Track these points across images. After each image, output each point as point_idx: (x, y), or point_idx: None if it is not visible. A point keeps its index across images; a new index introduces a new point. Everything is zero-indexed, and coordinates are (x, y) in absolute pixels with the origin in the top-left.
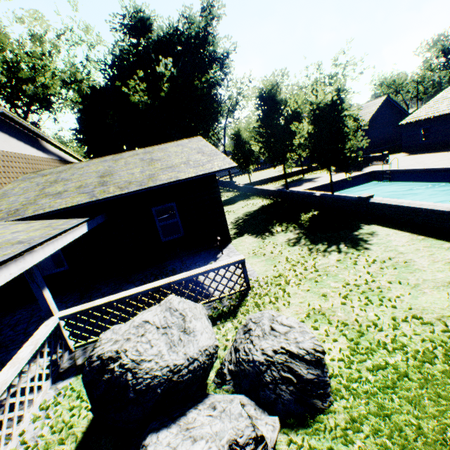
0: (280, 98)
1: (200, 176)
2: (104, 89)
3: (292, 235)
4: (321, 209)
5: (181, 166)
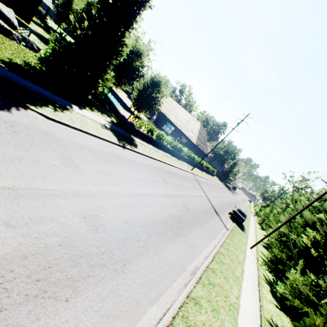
0: None
1: None
2: None
3: None
4: None
5: None
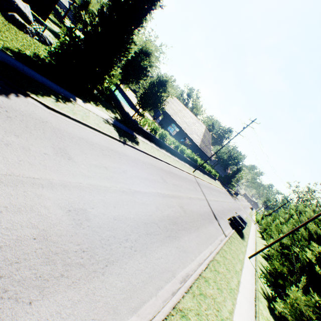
0: None
1: None
2: None
3: None
4: None
5: None
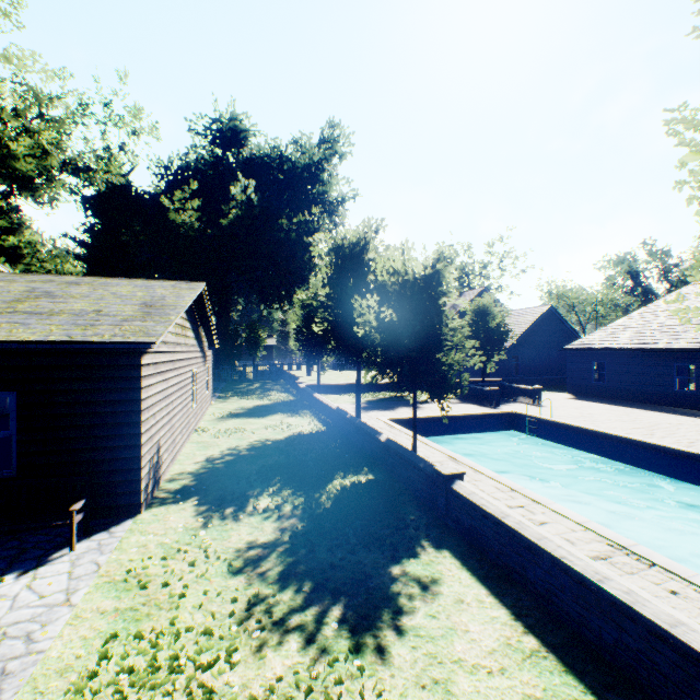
0: (370, 261)
1: (49, 345)
2: (149, 197)
3: (270, 530)
4: (382, 472)
5: (56, 317)
